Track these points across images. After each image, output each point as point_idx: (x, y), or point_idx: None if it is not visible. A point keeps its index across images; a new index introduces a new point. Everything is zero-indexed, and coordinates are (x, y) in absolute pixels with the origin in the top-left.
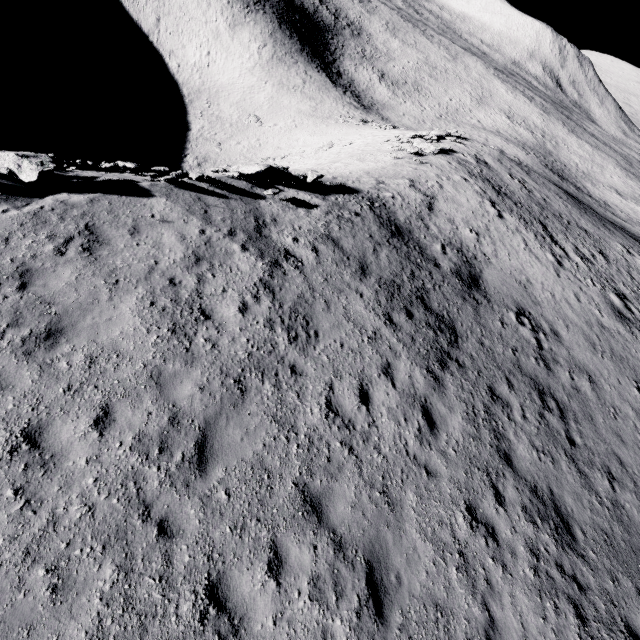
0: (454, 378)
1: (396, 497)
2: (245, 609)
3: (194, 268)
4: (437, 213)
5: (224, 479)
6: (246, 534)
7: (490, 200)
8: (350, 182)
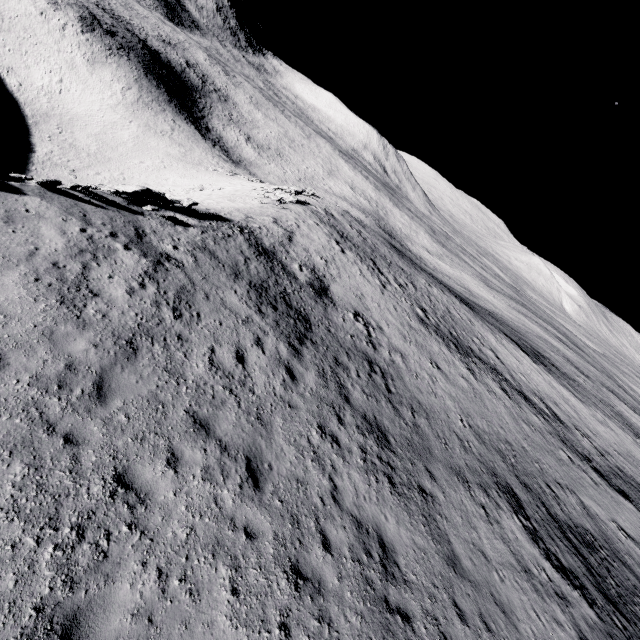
0: (309, 350)
1: (267, 420)
2: (149, 488)
3: (78, 257)
4: (295, 244)
5: (123, 407)
6: (146, 443)
7: (336, 240)
8: (222, 214)
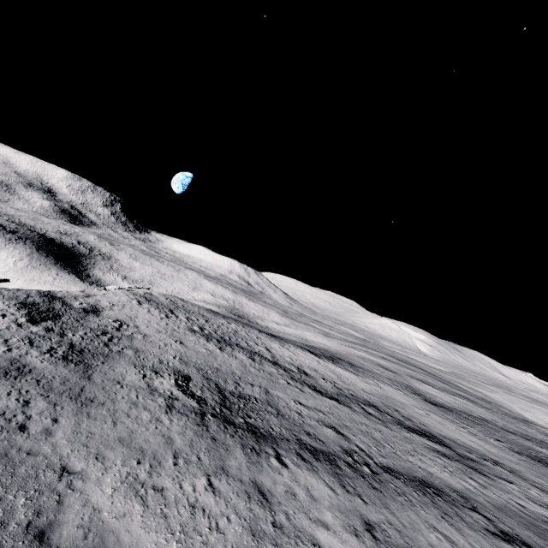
0: (48, 323)
1: None
2: None
3: None
4: (90, 298)
5: None
6: None
7: (138, 300)
8: None
